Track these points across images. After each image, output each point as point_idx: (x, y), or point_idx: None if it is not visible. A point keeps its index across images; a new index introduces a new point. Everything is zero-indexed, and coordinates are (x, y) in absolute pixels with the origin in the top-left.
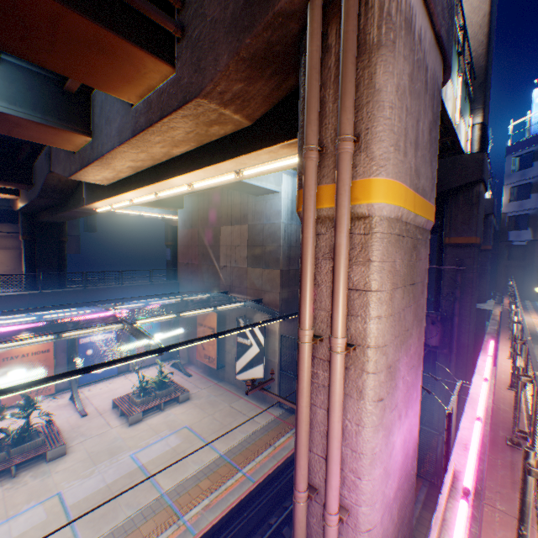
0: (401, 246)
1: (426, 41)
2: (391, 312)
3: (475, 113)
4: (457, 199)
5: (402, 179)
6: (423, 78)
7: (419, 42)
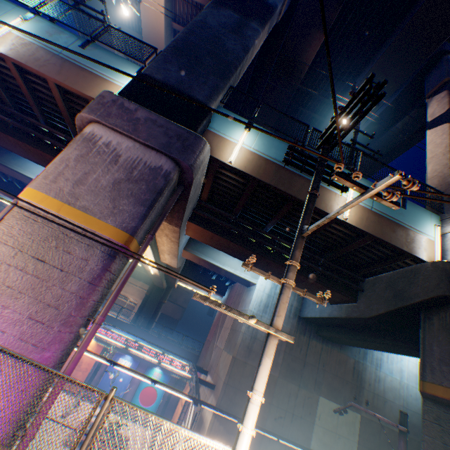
0: (31, 225)
1: (124, 146)
2: None
3: (446, 221)
4: (431, 321)
5: (44, 190)
6: (110, 158)
7: (108, 146)
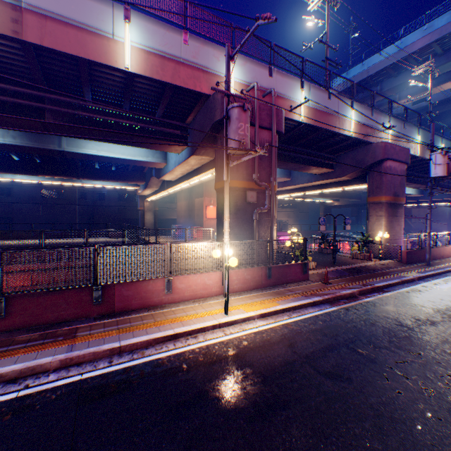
0: None
1: None
2: None
3: None
4: None
5: None
6: None
7: None
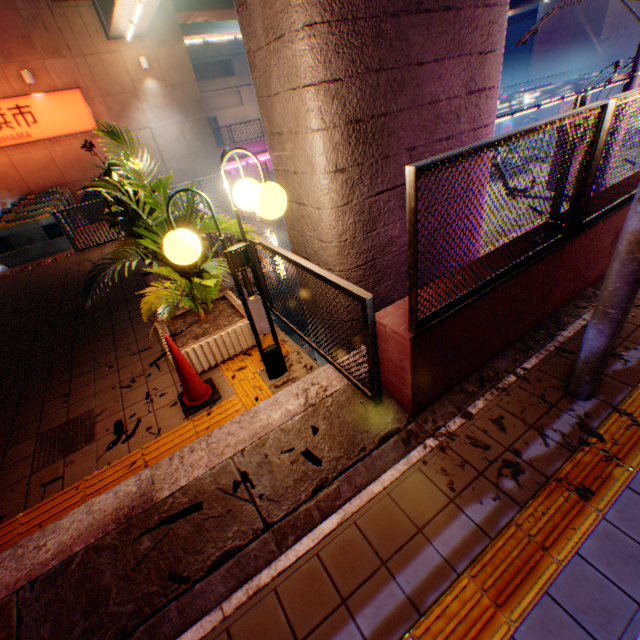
0: None
1: None
2: None
3: None
4: None
5: None
6: None
7: None
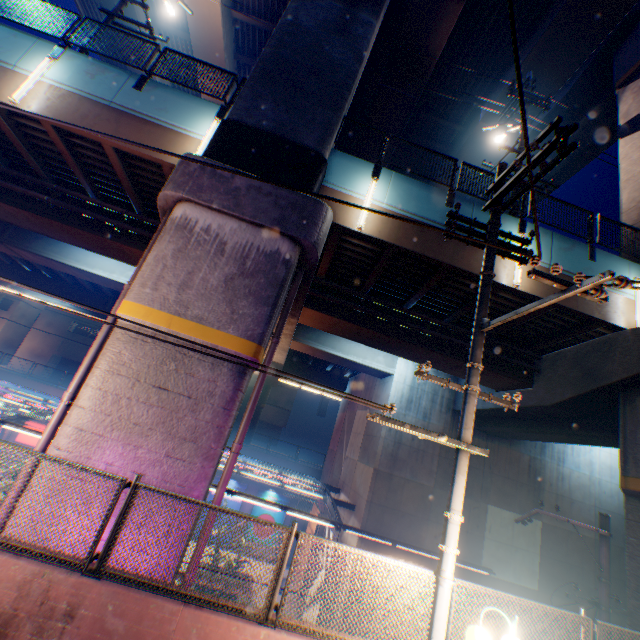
0: (141, 347)
1: (227, 229)
2: (103, 387)
3: None
4: (633, 404)
5: (146, 302)
6: (214, 248)
7: (208, 231)
